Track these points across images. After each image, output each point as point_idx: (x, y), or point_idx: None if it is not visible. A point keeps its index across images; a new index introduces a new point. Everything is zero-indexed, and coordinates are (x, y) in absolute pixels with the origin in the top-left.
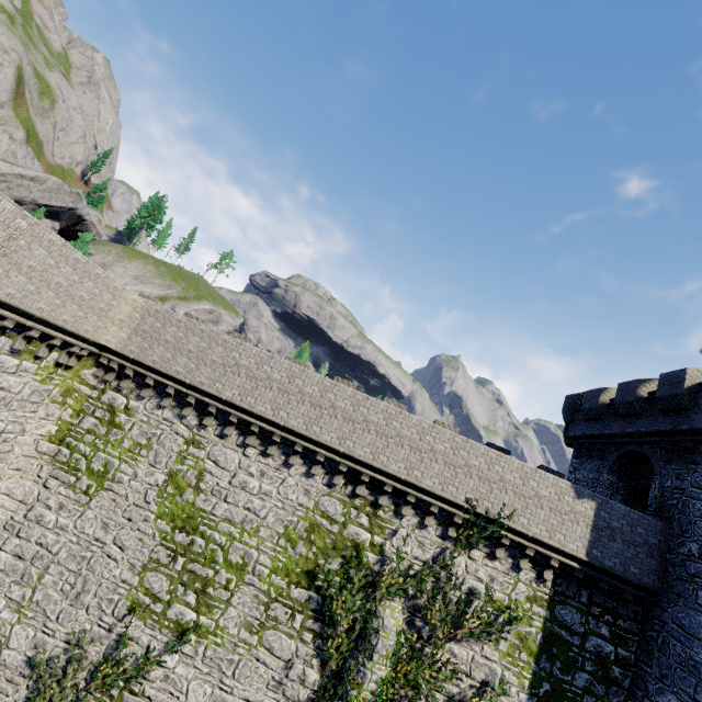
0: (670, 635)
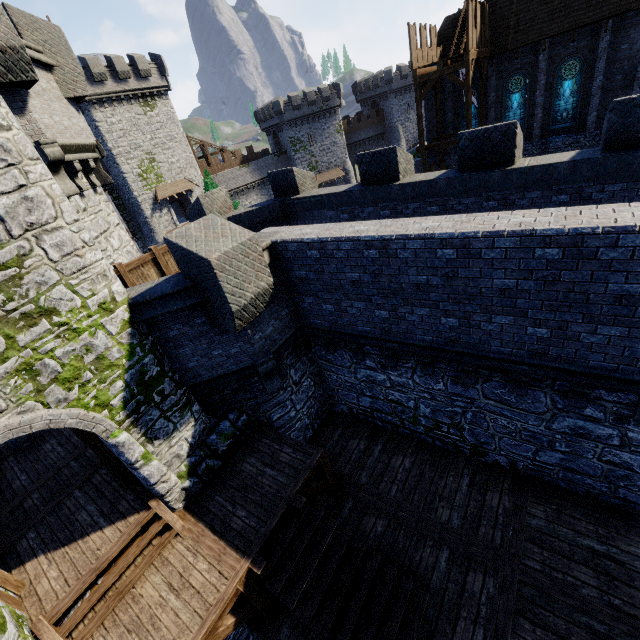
0: (117, 181)
